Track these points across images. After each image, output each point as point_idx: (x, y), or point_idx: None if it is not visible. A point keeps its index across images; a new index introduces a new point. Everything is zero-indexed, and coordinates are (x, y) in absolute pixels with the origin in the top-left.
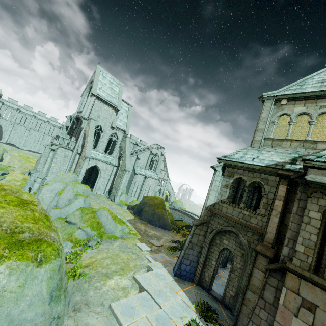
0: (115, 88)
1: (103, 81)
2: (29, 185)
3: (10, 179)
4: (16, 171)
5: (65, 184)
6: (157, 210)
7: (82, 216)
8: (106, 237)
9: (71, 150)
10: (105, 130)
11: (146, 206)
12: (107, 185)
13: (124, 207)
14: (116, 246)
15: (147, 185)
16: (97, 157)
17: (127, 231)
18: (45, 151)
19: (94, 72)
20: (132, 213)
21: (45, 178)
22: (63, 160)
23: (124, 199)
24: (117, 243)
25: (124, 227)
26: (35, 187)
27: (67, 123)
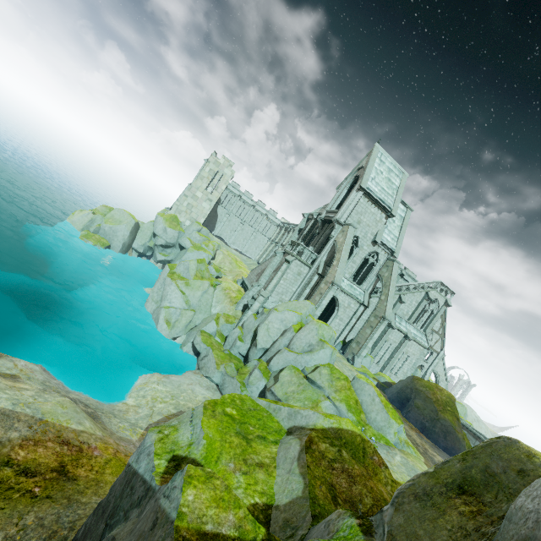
0: (394, 179)
1: (378, 167)
2: (245, 301)
3: (226, 286)
4: (228, 276)
5: (300, 316)
6: (443, 414)
7: (332, 380)
8: (370, 432)
9: (308, 265)
10: (362, 244)
11: (419, 397)
12: (340, 332)
13: (371, 380)
14: (400, 463)
15: (405, 352)
16: (341, 284)
17: (403, 437)
18: (274, 259)
19: (368, 154)
20: (386, 398)
21: (267, 298)
22: (294, 278)
23: (367, 366)
24: (399, 458)
25: (400, 429)
26: (254, 306)
27: (302, 224)
